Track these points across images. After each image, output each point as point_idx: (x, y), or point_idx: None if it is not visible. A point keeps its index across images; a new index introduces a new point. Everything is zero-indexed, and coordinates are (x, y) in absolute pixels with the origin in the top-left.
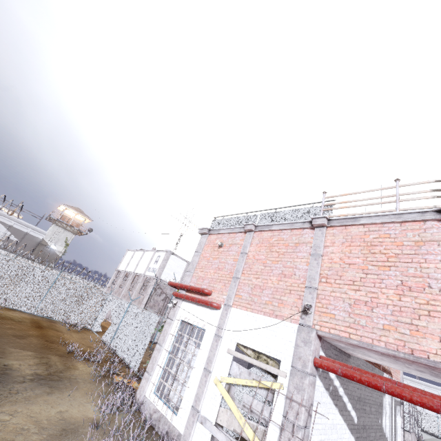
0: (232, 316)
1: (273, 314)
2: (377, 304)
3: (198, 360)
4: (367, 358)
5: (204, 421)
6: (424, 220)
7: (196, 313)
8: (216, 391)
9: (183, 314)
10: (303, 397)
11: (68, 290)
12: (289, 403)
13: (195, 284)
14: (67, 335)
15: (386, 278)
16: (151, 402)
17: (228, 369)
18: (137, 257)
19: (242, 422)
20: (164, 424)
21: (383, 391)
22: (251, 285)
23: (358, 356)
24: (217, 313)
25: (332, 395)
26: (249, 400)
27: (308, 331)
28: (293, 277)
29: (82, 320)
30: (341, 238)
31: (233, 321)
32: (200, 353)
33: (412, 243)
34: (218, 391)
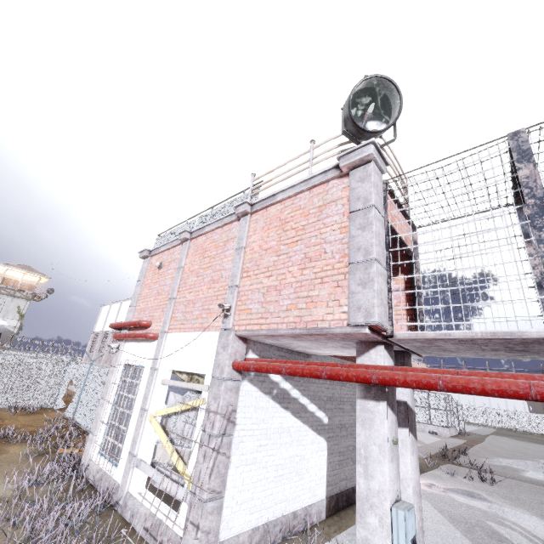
0: (168, 343)
1: (202, 327)
2: (285, 285)
3: (137, 401)
4: (317, 352)
5: (140, 463)
6: (327, 180)
7: (137, 352)
8: (151, 428)
9: (126, 357)
10: (219, 405)
11: (5, 367)
12: (208, 415)
13: (137, 319)
14: (10, 421)
15: (294, 254)
16: (96, 463)
17: (163, 401)
18: (114, 311)
19: (170, 450)
20: (105, 481)
21: (284, 374)
22: (185, 302)
23: (312, 353)
24: (155, 344)
25: (278, 398)
26: (182, 426)
27: (227, 335)
28: (220, 280)
29: (37, 400)
30: (262, 223)
31: (168, 348)
32: (139, 393)
33: (316, 210)
34: (152, 428)
